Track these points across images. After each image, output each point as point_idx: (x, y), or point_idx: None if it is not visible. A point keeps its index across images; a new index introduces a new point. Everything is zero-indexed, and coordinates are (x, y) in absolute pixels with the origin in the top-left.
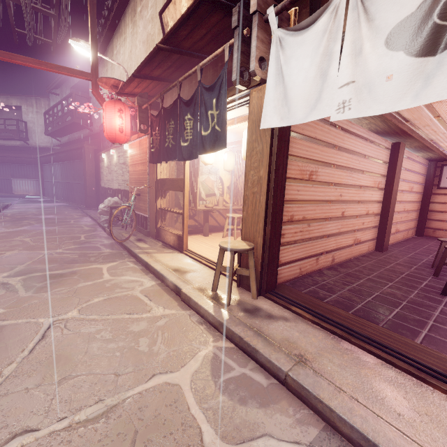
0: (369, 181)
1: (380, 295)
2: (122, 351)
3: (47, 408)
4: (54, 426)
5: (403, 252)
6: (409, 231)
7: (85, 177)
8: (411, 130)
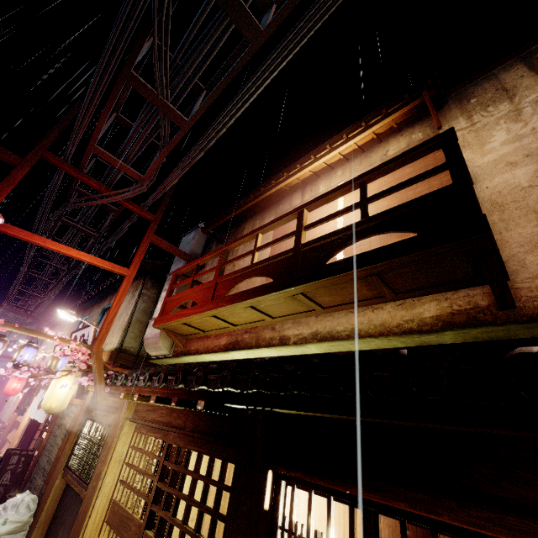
0: None
1: None
2: None
3: None
4: None
5: None
6: None
7: None
8: None
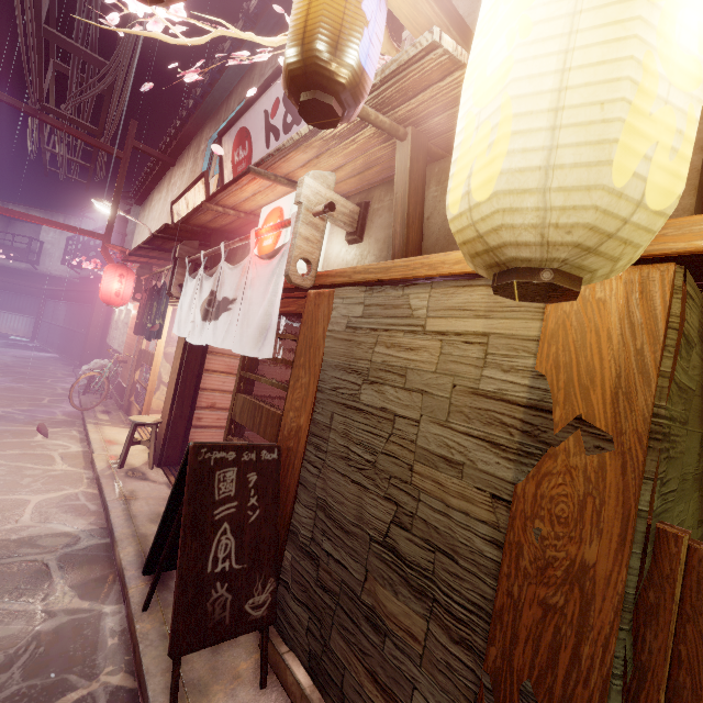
0: None
1: None
2: (6, 481)
3: None
4: None
5: None
6: None
7: (89, 328)
8: None
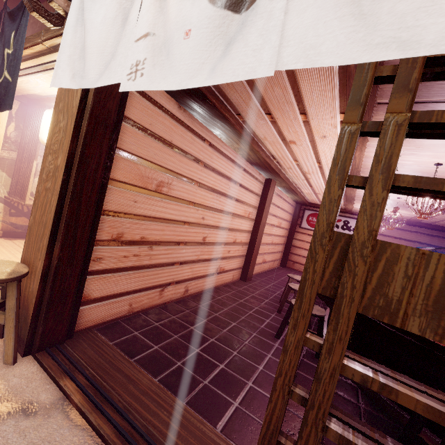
0: (240, 209)
1: (215, 341)
2: None
3: None
4: None
5: (263, 283)
6: (275, 262)
7: None
8: (278, 169)
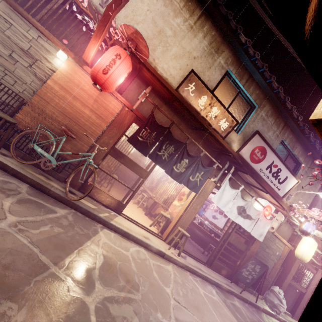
0: None
1: None
2: (192, 292)
3: (214, 319)
4: (218, 320)
5: None
6: None
7: None
8: None
